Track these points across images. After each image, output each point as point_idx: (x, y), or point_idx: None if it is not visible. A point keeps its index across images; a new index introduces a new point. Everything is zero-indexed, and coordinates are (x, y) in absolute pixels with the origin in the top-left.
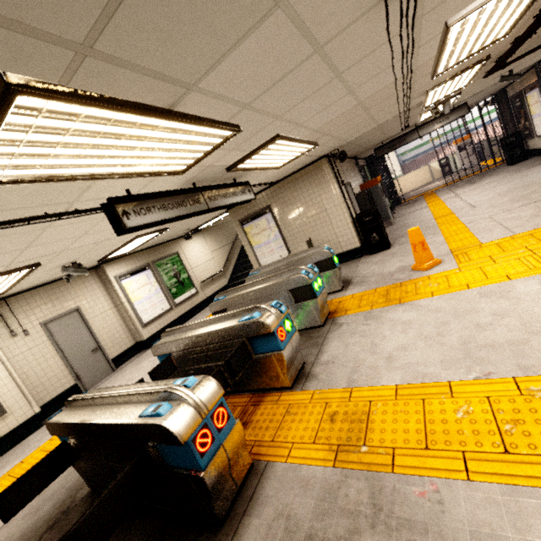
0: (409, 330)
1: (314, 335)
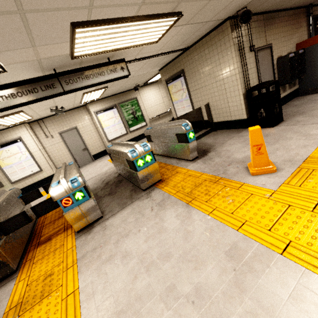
0: (150, 240)
1: (133, 195)
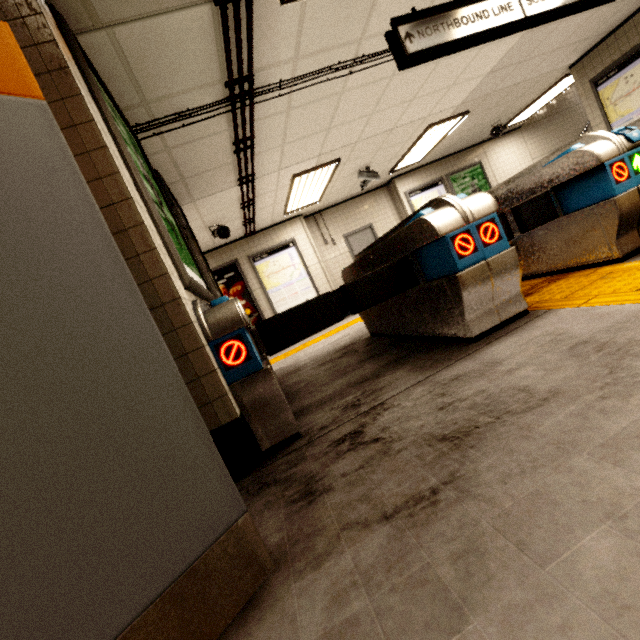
0: None
1: None
